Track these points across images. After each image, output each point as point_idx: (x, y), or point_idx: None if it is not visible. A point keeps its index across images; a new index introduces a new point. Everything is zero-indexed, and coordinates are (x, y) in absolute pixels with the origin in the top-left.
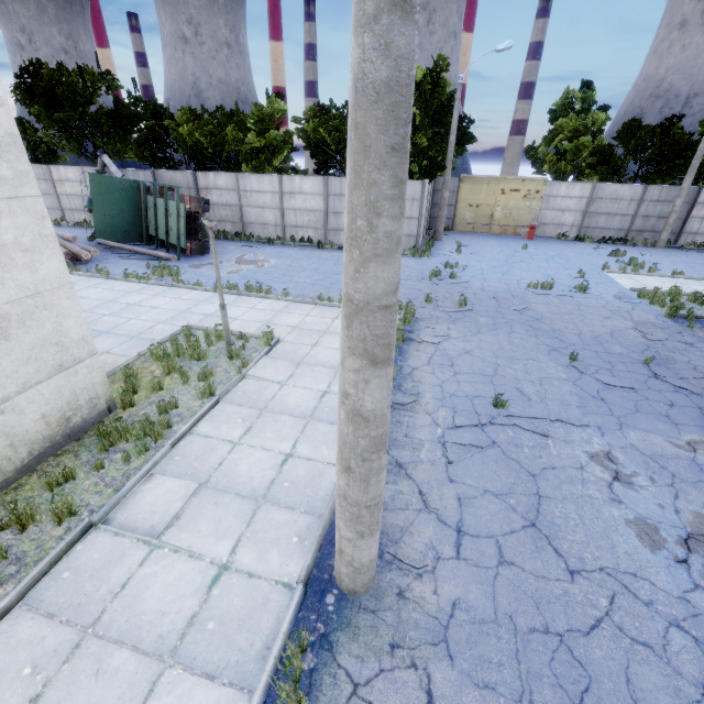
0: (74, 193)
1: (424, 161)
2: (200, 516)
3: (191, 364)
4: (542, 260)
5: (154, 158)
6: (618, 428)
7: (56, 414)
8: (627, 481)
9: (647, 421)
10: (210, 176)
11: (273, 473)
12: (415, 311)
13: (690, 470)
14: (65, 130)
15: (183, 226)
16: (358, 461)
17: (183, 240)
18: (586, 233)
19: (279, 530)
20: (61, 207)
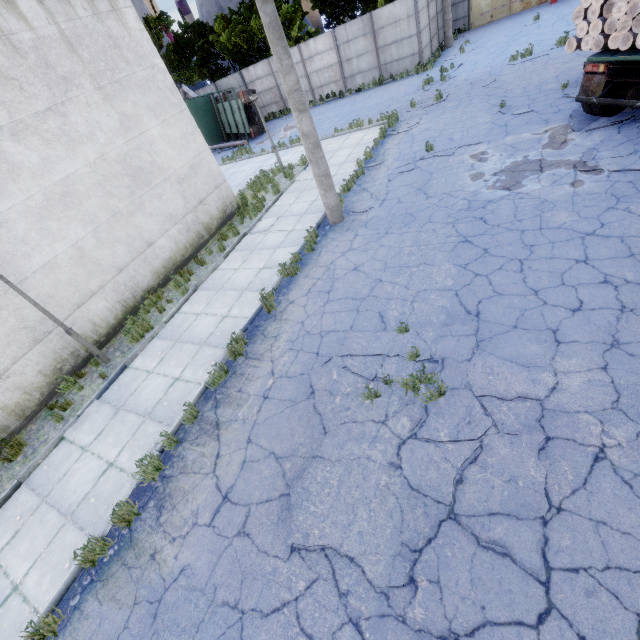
0: None
1: None
2: (281, 223)
3: (268, 186)
4: (549, 24)
5: (211, 73)
6: (502, 138)
7: (221, 208)
8: (485, 160)
9: (527, 128)
10: (251, 70)
11: (308, 207)
12: (398, 116)
13: (531, 144)
14: None
15: (244, 116)
16: (312, 155)
17: (247, 127)
18: None
19: (310, 219)
20: None
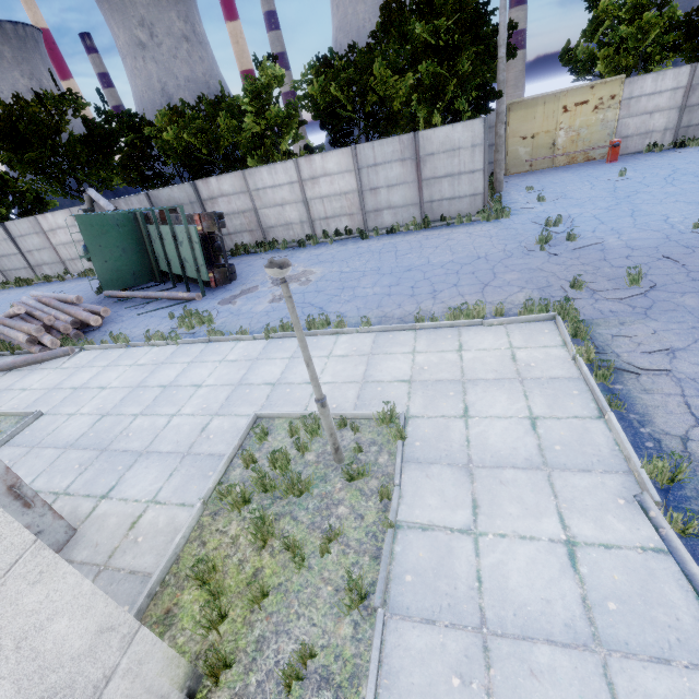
0: (69, 240)
1: (471, 92)
2: None
3: (291, 506)
4: (662, 183)
5: (144, 178)
6: None
7: None
8: None
9: None
10: (212, 182)
11: None
12: (578, 312)
13: None
14: (42, 171)
15: (199, 254)
16: None
17: (203, 271)
18: (686, 135)
19: None
20: (60, 259)
